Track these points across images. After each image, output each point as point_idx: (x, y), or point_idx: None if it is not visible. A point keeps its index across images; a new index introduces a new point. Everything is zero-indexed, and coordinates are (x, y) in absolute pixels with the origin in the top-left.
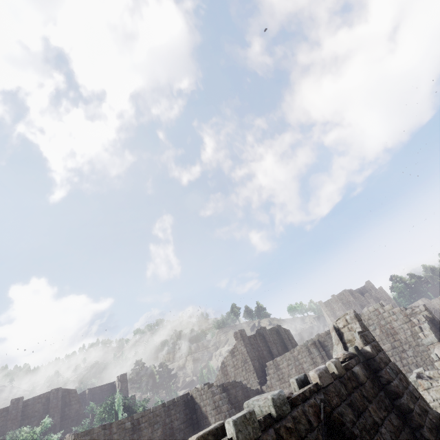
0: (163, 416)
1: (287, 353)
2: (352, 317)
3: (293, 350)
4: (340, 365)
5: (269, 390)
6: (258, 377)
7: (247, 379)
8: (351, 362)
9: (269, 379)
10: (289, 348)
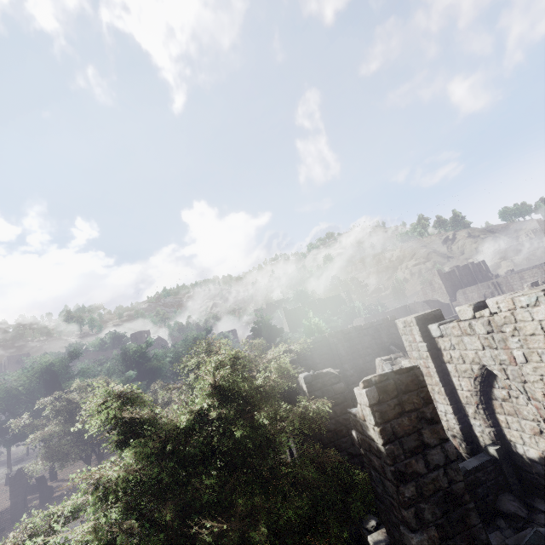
0: (396, 313)
1: (473, 286)
2: (490, 293)
3: (477, 285)
4: None
5: (457, 304)
6: (449, 297)
7: (441, 298)
8: None
9: (457, 299)
10: (478, 278)
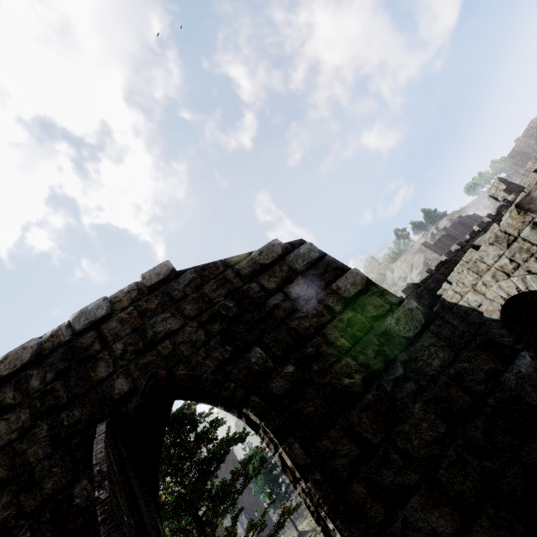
0: None
1: None
2: (498, 183)
3: None
4: (491, 215)
5: None
6: None
7: None
8: (501, 210)
9: None
10: None
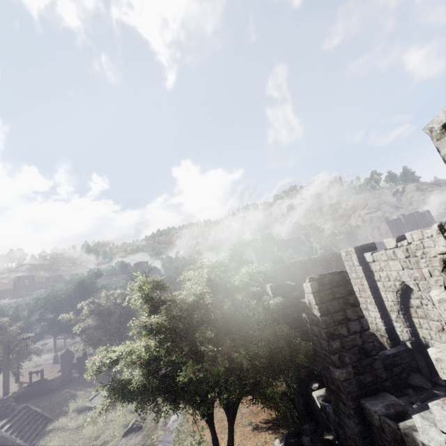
0: None
1: None
2: None
3: None
4: None
5: None
6: None
7: None
8: None
9: None
10: (422, 225)
